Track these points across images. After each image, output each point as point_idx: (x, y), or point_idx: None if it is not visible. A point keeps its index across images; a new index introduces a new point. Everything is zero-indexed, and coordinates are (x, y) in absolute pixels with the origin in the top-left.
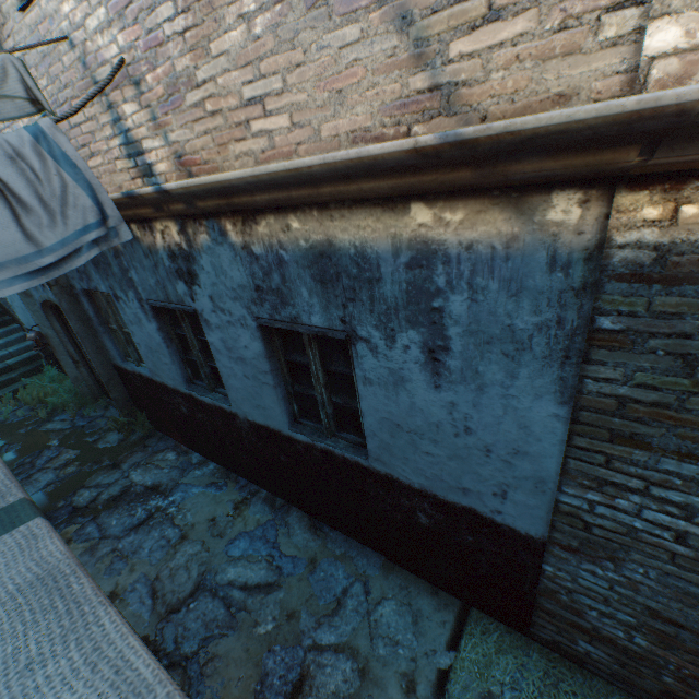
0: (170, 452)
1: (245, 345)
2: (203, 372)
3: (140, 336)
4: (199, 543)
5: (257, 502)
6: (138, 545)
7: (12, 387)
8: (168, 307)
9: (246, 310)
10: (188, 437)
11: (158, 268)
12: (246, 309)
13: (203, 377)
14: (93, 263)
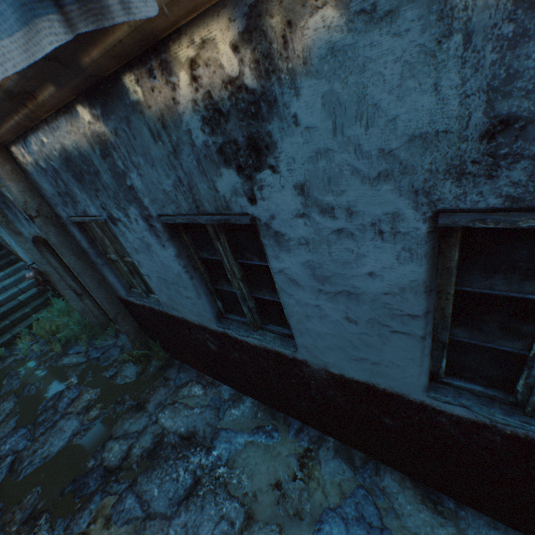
0: (195, 386)
1: (369, 271)
2: (246, 307)
3: (149, 267)
4: (273, 529)
5: (327, 457)
6: (193, 531)
7: (27, 321)
8: (196, 221)
9: (409, 199)
10: (214, 370)
11: (180, 154)
12: (410, 197)
13: (245, 313)
14: (74, 177)
